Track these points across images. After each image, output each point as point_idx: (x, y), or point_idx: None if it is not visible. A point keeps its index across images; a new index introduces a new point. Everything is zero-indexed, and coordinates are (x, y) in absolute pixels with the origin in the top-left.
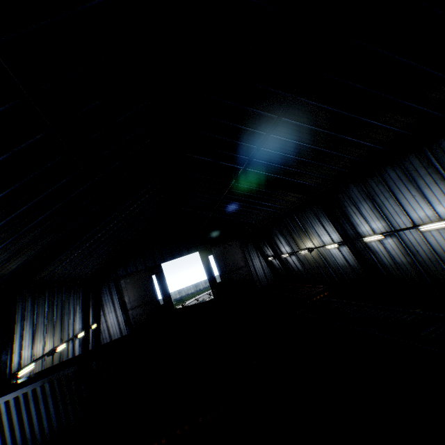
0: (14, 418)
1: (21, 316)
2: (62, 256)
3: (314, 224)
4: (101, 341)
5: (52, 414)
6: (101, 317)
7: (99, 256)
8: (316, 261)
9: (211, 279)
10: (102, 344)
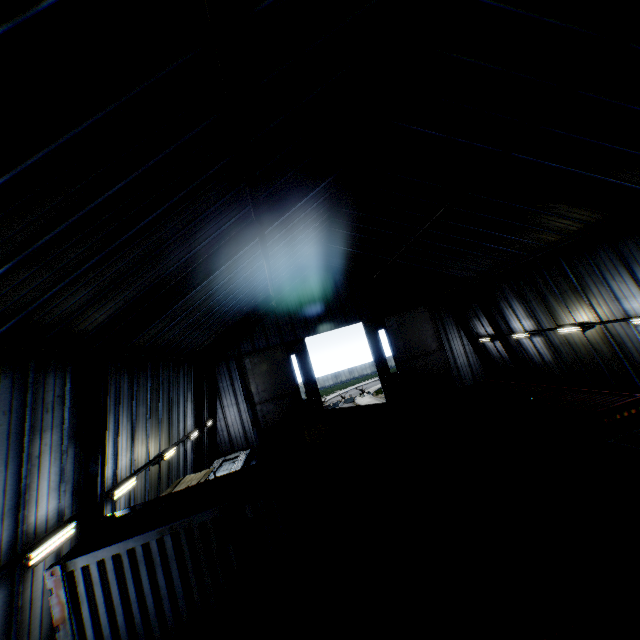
0: (114, 594)
1: (114, 403)
2: (172, 310)
3: (610, 277)
4: (218, 445)
5: (178, 594)
6: (217, 411)
7: (221, 317)
8: (593, 347)
9: (380, 366)
10: (219, 450)
